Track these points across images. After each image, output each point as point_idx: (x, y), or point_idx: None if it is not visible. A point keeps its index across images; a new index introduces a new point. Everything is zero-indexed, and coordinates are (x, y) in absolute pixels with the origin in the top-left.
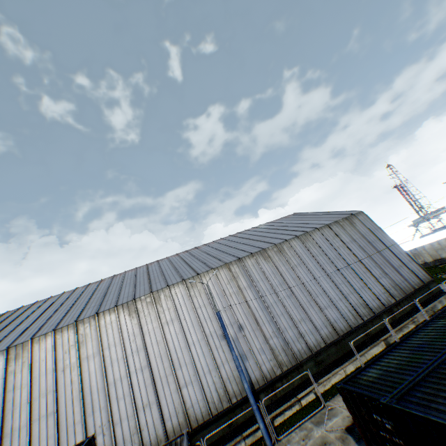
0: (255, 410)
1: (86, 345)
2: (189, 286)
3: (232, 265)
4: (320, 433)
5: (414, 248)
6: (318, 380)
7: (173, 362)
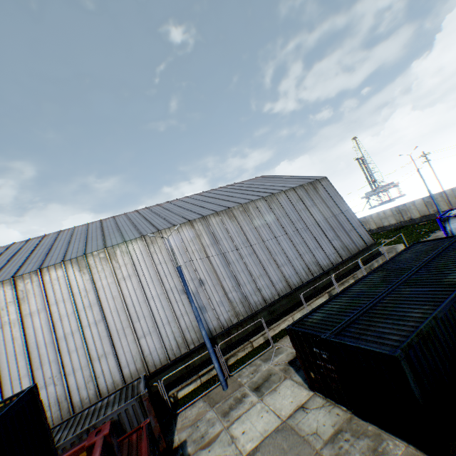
0: (211, 353)
1: (28, 302)
2: (148, 242)
3: (196, 223)
4: (267, 367)
5: (364, 216)
6: (269, 327)
7: (130, 315)
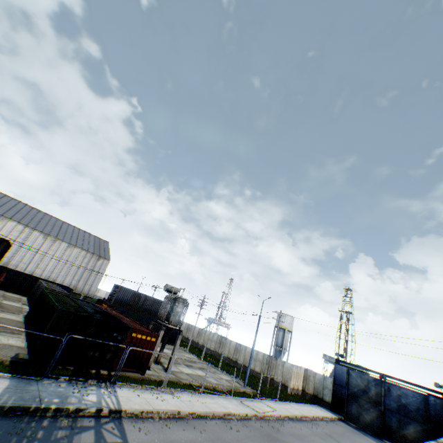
0: None
1: None
2: (2, 218)
3: (28, 228)
4: None
5: None
6: None
7: None
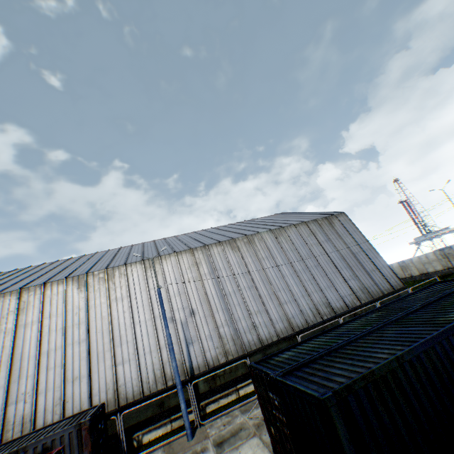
0: (179, 390)
1: (26, 313)
2: (147, 266)
3: (196, 251)
4: (242, 419)
5: (403, 260)
6: None
7: (114, 338)
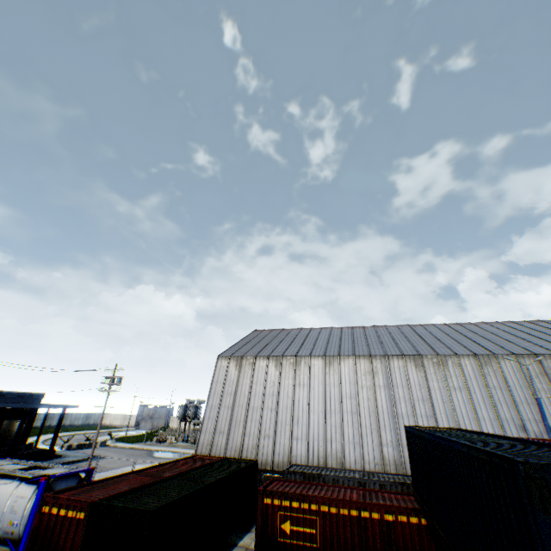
0: None
1: (378, 376)
2: (481, 362)
3: (543, 359)
4: None
5: None
6: None
7: (458, 425)
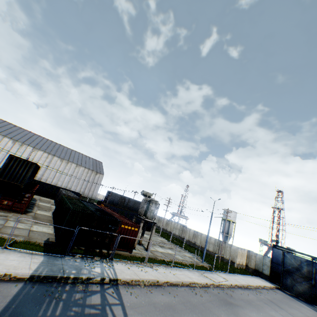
0: None
1: None
2: (34, 149)
3: (50, 155)
4: None
5: None
6: None
7: None
